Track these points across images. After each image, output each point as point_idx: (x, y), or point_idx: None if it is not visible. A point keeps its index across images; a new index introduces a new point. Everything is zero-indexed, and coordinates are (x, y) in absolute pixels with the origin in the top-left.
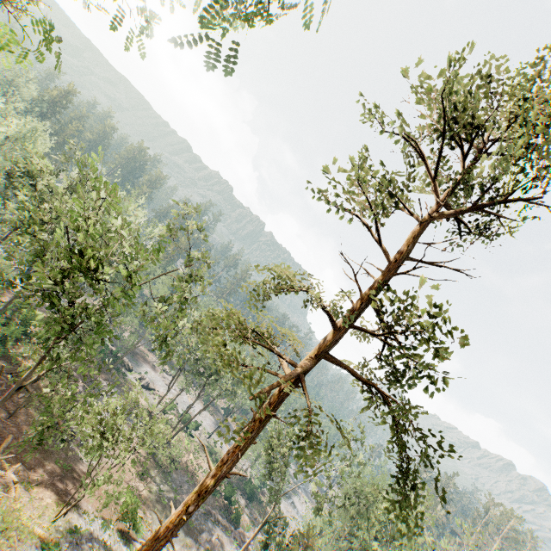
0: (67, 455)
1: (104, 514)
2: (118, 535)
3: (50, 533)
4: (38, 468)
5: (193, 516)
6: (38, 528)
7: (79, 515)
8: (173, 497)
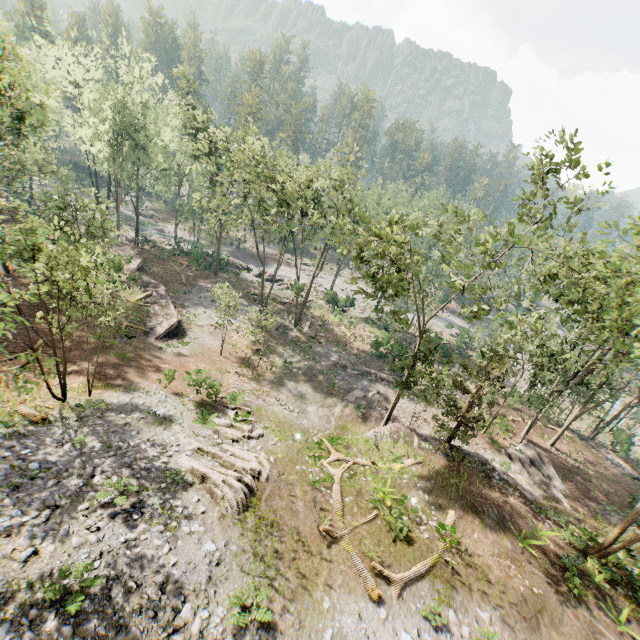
0: (136, 347)
1: (182, 390)
2: (191, 406)
3: (49, 412)
4: (81, 362)
5: (338, 379)
6: (24, 409)
7: (125, 393)
8: (307, 366)
